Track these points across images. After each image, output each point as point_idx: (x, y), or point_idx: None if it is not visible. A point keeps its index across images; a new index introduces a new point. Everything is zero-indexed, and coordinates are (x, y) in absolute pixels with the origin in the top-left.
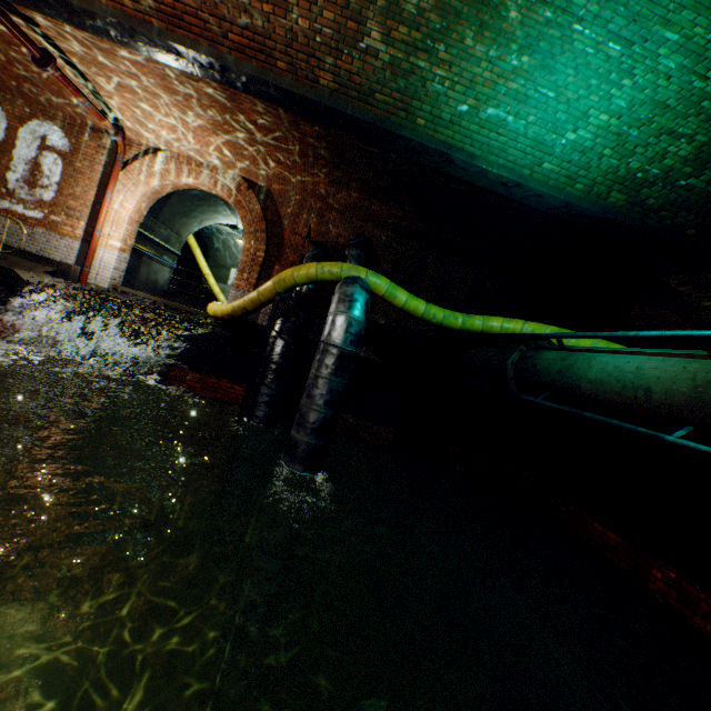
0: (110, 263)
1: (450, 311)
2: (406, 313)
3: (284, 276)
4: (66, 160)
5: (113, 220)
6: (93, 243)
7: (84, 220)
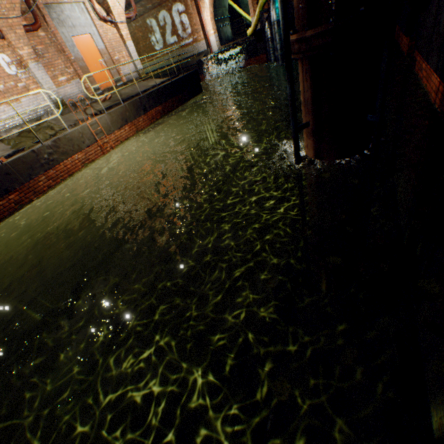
0: (214, 41)
1: None
2: None
3: (259, 4)
4: (186, 14)
5: (207, 24)
6: (207, 38)
7: (201, 31)
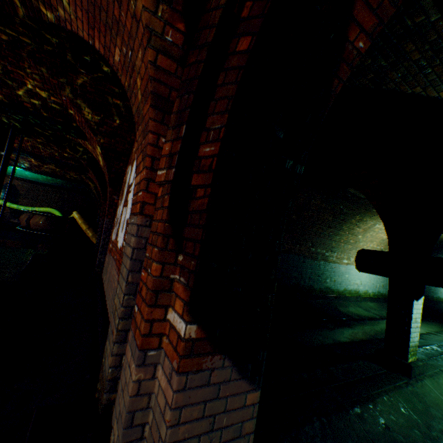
0: None
1: (28, 207)
2: (12, 208)
3: None
4: None
5: None
6: None
7: None
